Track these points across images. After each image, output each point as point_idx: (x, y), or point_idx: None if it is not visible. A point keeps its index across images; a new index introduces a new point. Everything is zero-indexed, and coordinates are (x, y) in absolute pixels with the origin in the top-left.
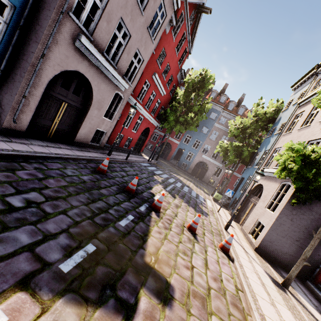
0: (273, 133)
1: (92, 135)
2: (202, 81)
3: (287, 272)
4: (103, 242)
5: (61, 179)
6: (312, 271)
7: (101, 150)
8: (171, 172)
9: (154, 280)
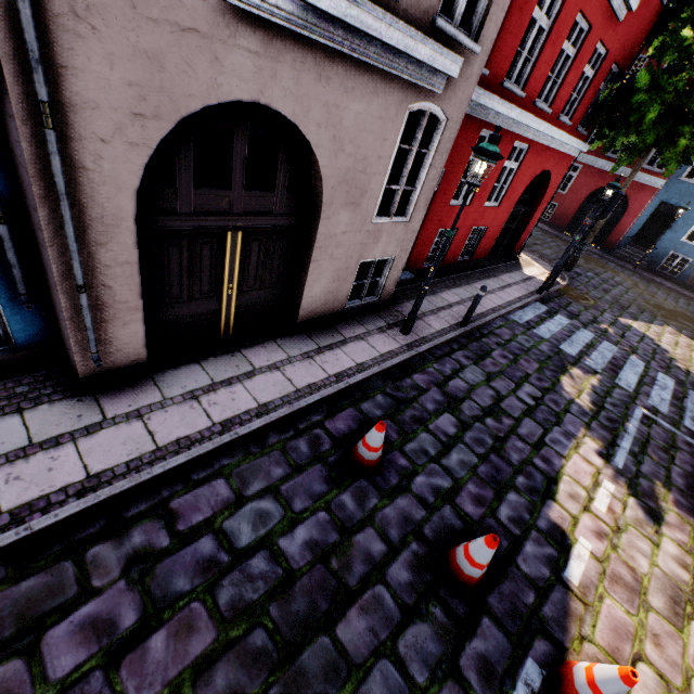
0: None
1: (347, 285)
2: None
3: None
4: None
5: (201, 607)
6: None
7: (382, 314)
8: (623, 318)
9: None
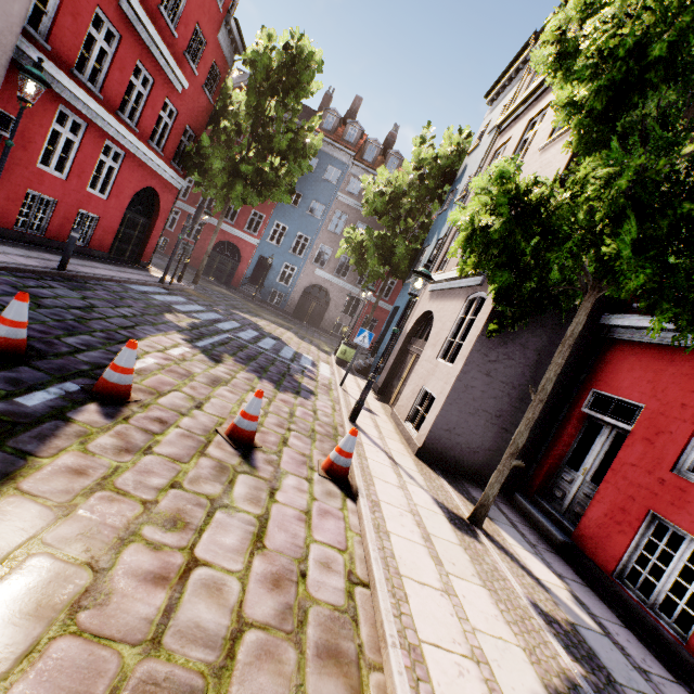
0: (452, 200)
1: None
2: (292, 65)
3: (480, 485)
4: None
5: None
6: (524, 473)
7: None
8: (235, 310)
9: None
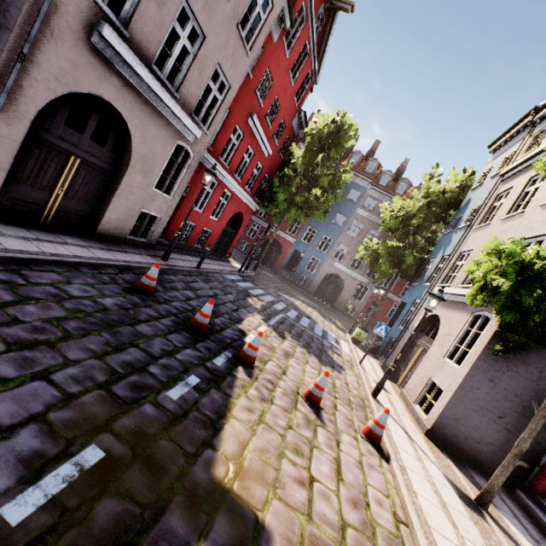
0: (456, 225)
1: (131, 221)
2: (337, 133)
3: (482, 473)
4: (125, 438)
5: (55, 305)
6: (526, 472)
7: (150, 251)
8: (279, 292)
9: (230, 521)
